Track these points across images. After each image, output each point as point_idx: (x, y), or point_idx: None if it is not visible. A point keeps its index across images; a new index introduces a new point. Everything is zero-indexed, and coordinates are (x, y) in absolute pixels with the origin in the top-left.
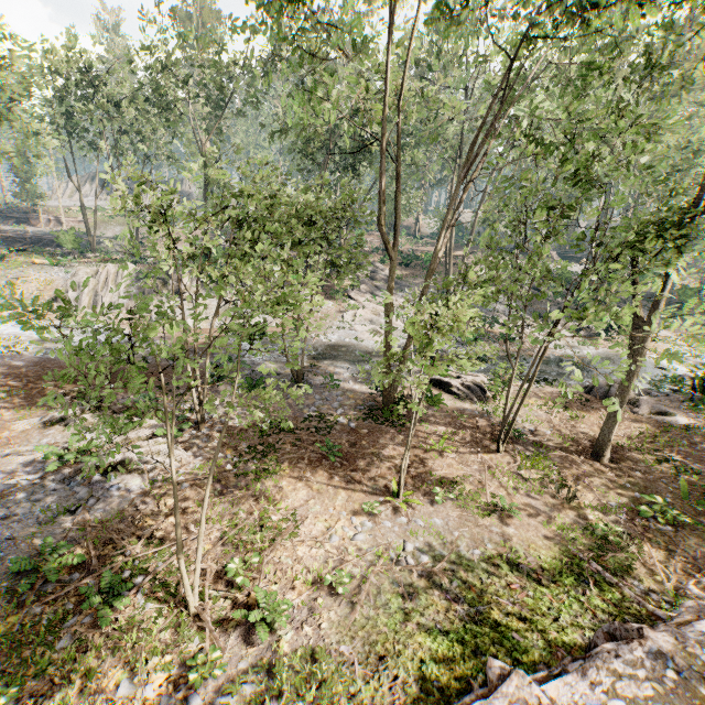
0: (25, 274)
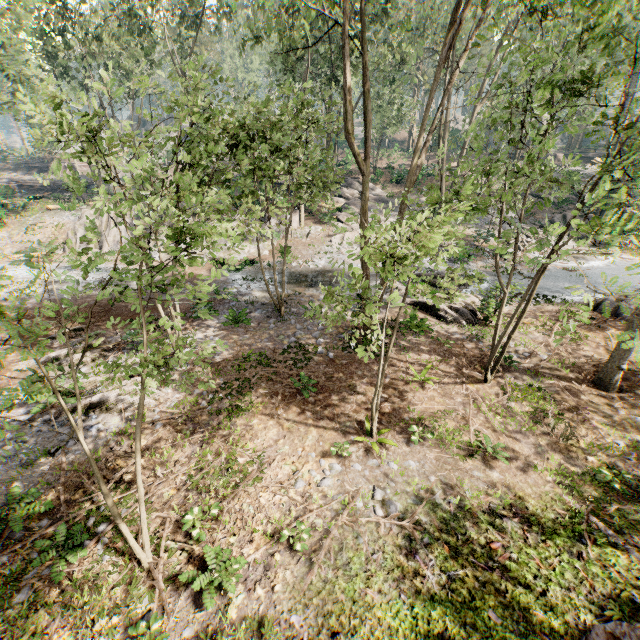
0: (41, 220)
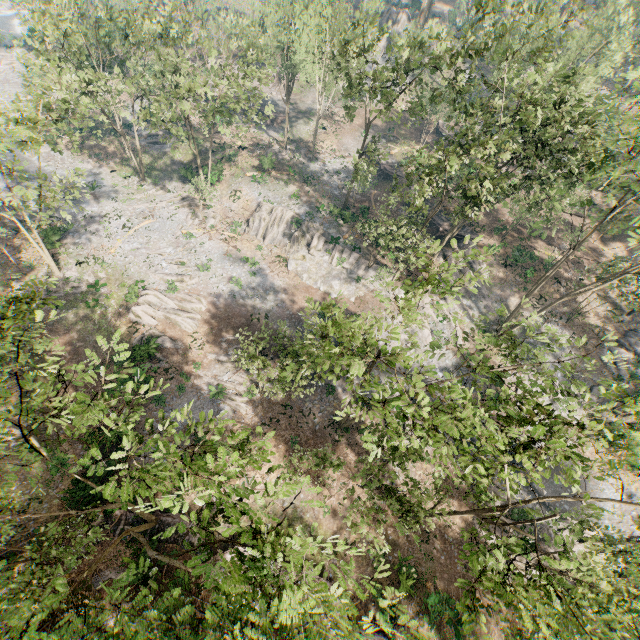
0: (240, 188)
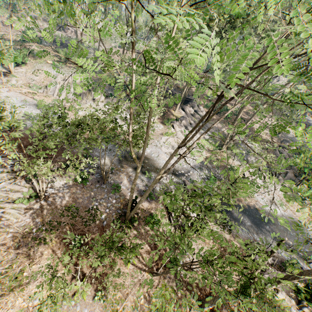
0: (42, 68)
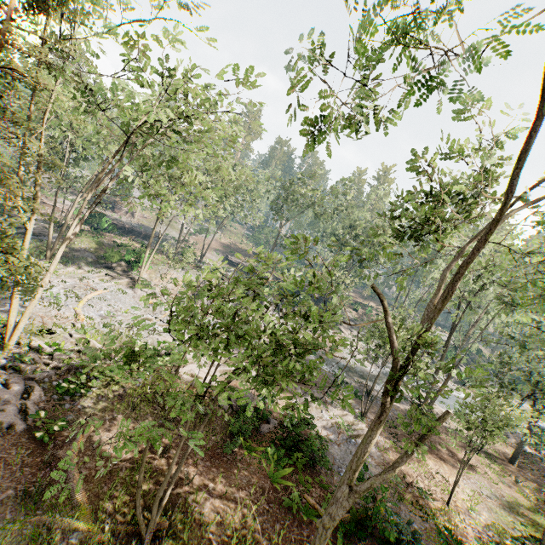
0: (167, 272)
